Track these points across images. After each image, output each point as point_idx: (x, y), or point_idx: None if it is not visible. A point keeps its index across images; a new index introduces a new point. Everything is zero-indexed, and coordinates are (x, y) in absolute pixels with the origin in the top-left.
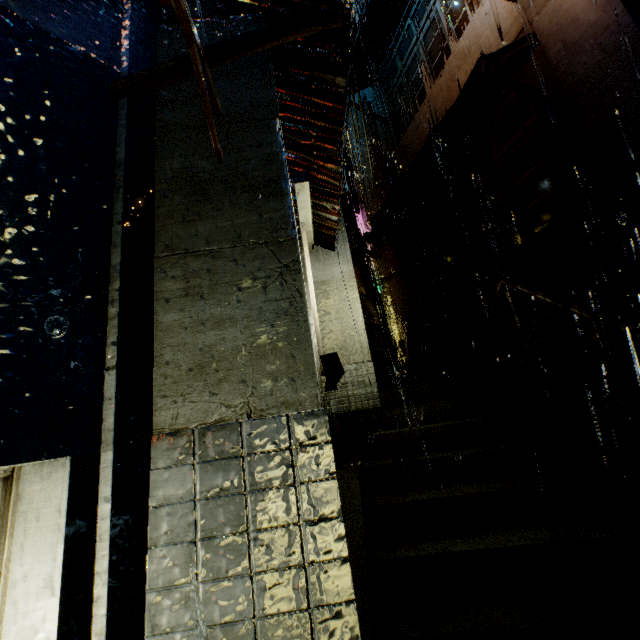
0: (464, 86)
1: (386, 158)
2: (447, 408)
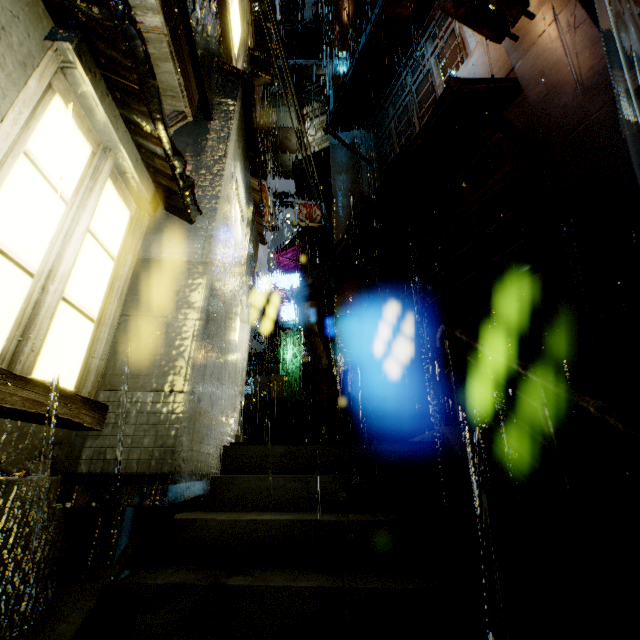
0: (434, 107)
1: (366, 198)
2: (327, 490)
